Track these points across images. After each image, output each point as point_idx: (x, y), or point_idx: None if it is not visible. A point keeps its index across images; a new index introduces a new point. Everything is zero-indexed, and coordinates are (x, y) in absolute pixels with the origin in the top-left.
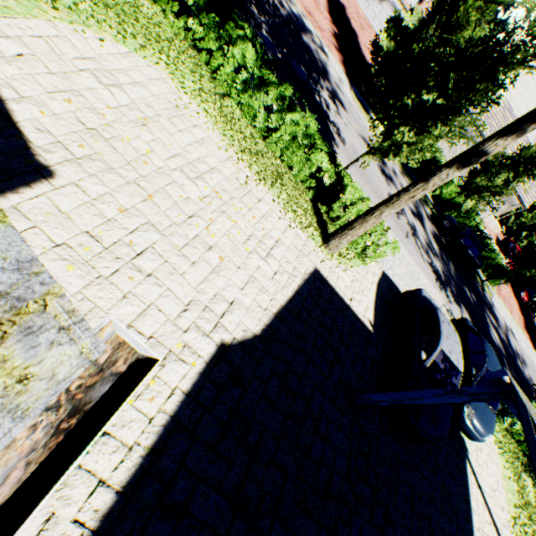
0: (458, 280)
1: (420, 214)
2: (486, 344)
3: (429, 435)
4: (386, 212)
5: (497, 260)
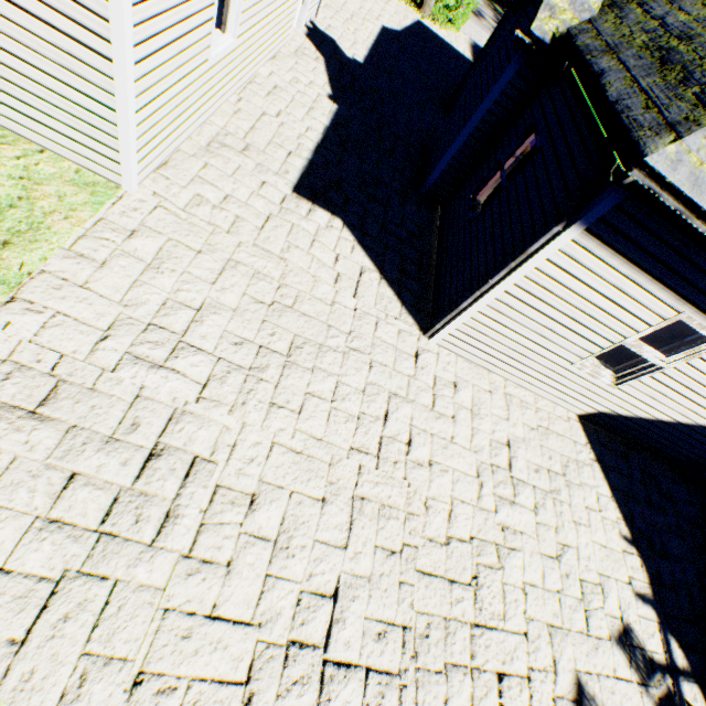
0: None
1: None
2: None
3: None
4: None
5: None
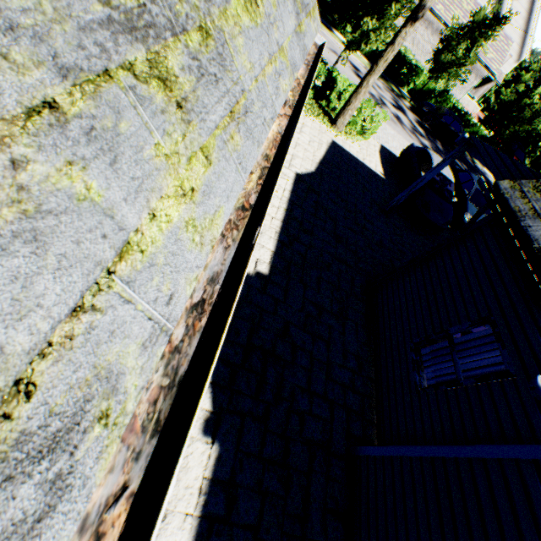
0: (447, 154)
1: (400, 107)
2: (472, 175)
3: (439, 221)
4: (371, 80)
5: (480, 133)
